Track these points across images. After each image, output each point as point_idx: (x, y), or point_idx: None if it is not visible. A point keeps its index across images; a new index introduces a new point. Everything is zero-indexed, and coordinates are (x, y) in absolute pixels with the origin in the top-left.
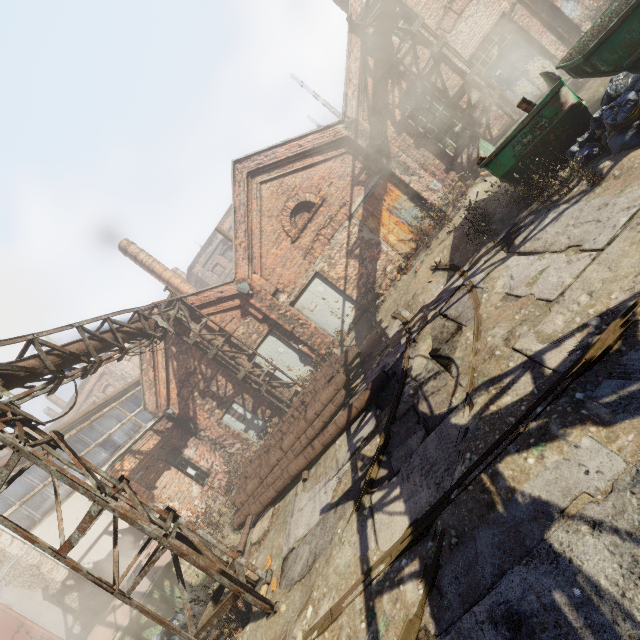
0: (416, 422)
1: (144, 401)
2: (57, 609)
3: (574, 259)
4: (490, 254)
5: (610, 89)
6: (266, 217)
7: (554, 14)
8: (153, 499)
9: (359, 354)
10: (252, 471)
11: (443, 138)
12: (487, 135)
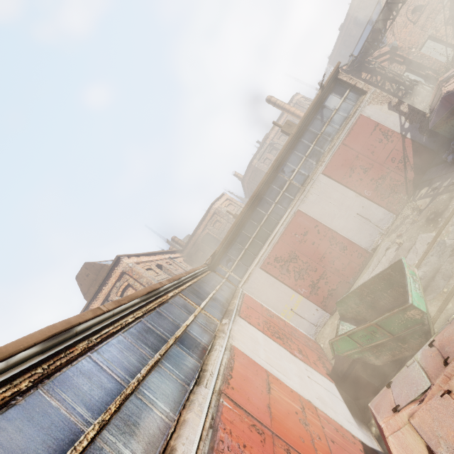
0: None
1: None
2: (395, 114)
3: None
4: None
5: None
6: (398, 17)
7: None
8: None
9: None
10: None
11: None
12: None
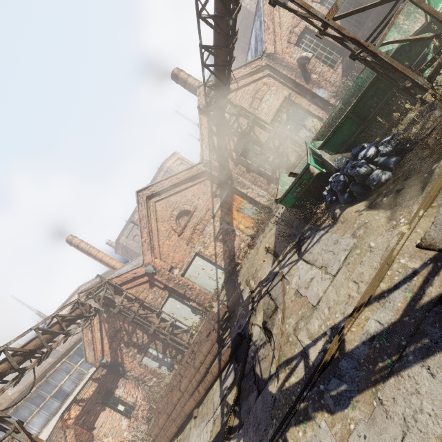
0: (254, 382)
1: (85, 356)
2: None
3: (324, 278)
4: (291, 253)
5: (335, 165)
6: (160, 222)
7: (313, 95)
8: (93, 438)
9: (226, 312)
10: (162, 407)
11: (263, 165)
12: (288, 161)
